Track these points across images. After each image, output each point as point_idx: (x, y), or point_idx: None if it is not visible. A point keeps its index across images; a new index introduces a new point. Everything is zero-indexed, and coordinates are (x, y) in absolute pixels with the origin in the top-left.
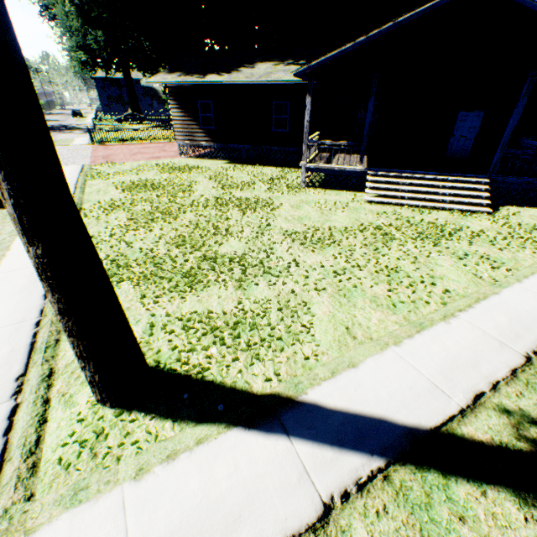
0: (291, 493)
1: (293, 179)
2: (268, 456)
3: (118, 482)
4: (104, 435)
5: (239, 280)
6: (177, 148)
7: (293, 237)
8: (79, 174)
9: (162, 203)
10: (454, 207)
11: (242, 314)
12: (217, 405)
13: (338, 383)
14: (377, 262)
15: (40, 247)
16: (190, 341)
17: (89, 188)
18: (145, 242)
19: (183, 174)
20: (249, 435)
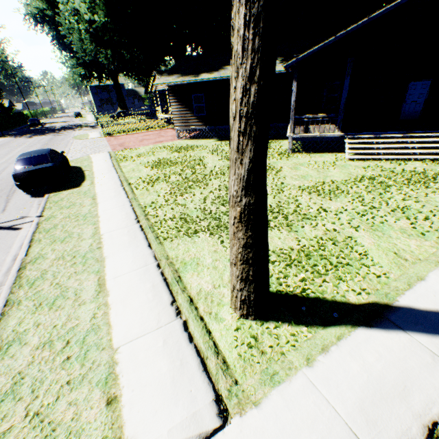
0: (433, 369)
1: (278, 148)
2: (398, 345)
3: (297, 368)
4: (259, 339)
5: (288, 225)
6: (171, 134)
7: (308, 191)
8: (111, 159)
9: (187, 174)
10: (425, 157)
11: (305, 249)
12: (330, 314)
13: (417, 292)
14: (386, 203)
15: (252, 196)
16: (281, 271)
17: (124, 168)
18: (195, 204)
19: (188, 152)
20: (373, 332)
